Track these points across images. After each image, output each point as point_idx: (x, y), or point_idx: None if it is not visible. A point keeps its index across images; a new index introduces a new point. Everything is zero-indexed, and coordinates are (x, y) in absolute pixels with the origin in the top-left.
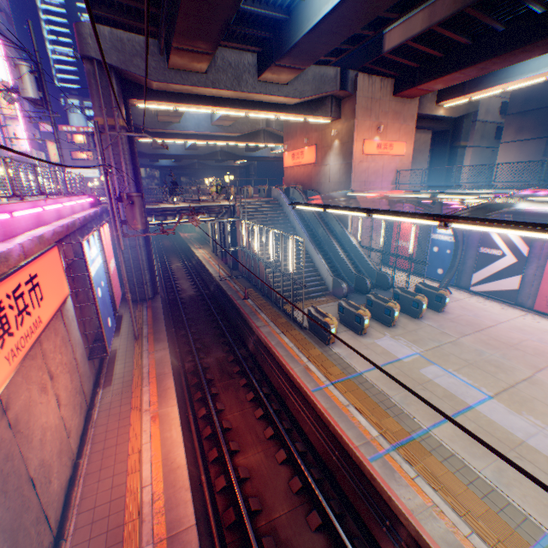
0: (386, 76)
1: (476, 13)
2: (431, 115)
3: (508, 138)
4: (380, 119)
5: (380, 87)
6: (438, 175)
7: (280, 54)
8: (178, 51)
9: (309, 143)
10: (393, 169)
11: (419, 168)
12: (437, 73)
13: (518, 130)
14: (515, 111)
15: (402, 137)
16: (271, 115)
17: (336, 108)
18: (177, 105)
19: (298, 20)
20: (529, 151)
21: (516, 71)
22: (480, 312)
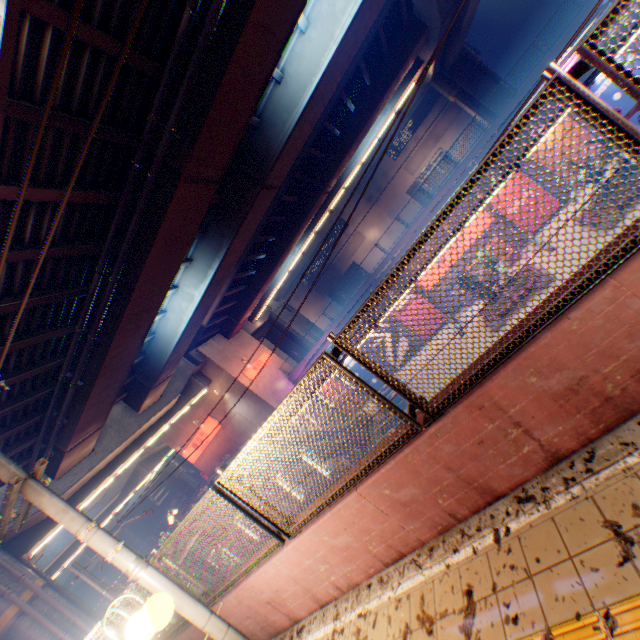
0: (212, 336)
1: (240, 275)
2: (257, 328)
3: (297, 304)
4: (237, 355)
5: (217, 342)
6: (297, 349)
7: (155, 378)
8: (71, 450)
9: (201, 420)
10: (276, 369)
11: (282, 357)
12: (244, 308)
13: (297, 298)
14: (284, 293)
15: (259, 351)
16: (165, 426)
17: (203, 377)
18: (79, 505)
19: (158, 349)
20: (314, 300)
21: (274, 279)
22: (417, 366)
